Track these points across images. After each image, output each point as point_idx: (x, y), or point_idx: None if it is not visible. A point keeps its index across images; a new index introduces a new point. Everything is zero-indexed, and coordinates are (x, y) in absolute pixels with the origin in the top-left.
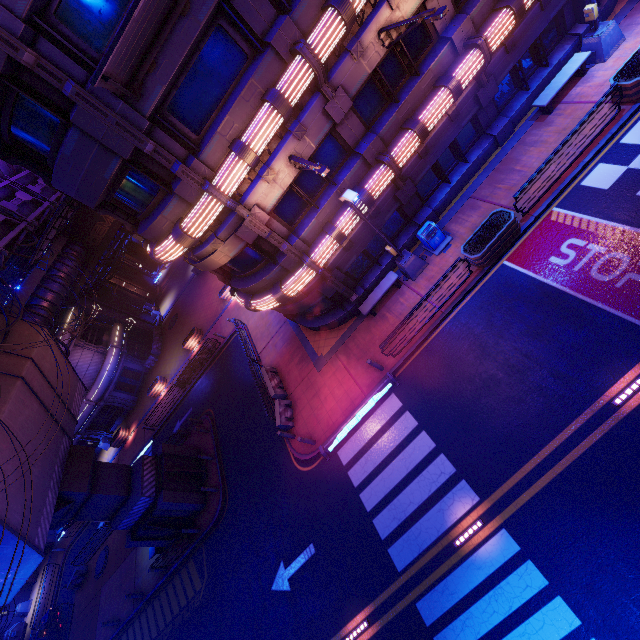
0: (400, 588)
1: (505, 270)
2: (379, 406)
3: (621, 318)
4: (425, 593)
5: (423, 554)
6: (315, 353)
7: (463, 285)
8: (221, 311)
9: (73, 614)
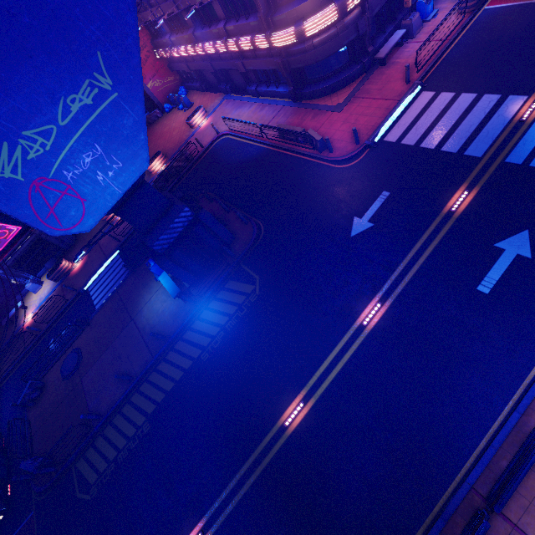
0: (486, 163)
1: (488, 10)
2: (413, 102)
3: None
4: (510, 152)
5: (497, 139)
6: (330, 106)
7: (460, 24)
8: (188, 137)
9: (31, 428)
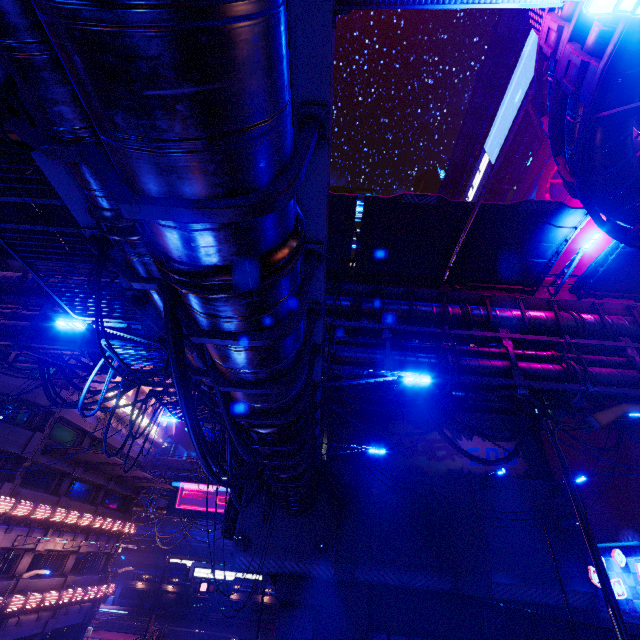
0: None
1: None
2: None
3: None
4: None
5: None
6: None
7: None
8: None
9: None
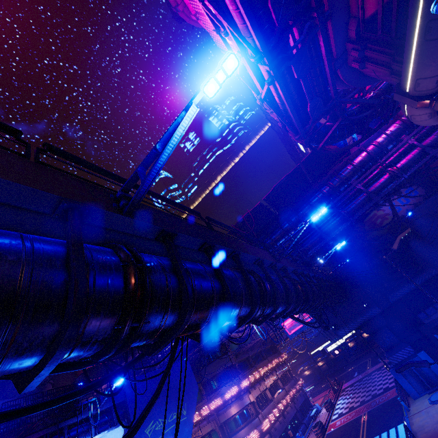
0: None
1: (328, 433)
2: None
3: (354, 418)
4: None
5: None
6: None
7: None
8: None
9: None
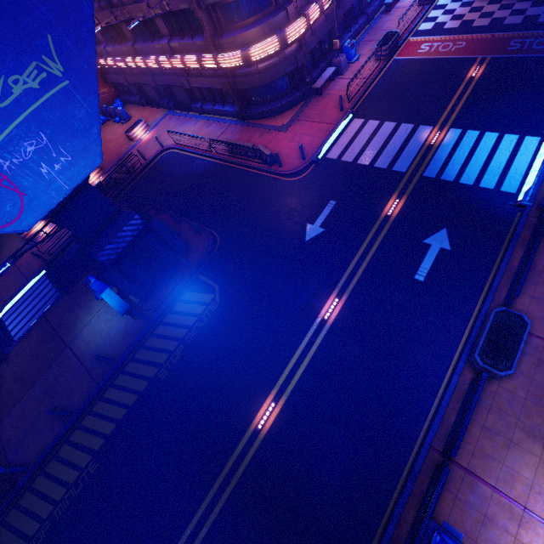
0: (410, 176)
1: (397, 60)
2: (348, 127)
3: (459, 57)
4: (425, 169)
5: (415, 158)
6: (276, 126)
7: (377, 68)
8: (128, 149)
9: None
